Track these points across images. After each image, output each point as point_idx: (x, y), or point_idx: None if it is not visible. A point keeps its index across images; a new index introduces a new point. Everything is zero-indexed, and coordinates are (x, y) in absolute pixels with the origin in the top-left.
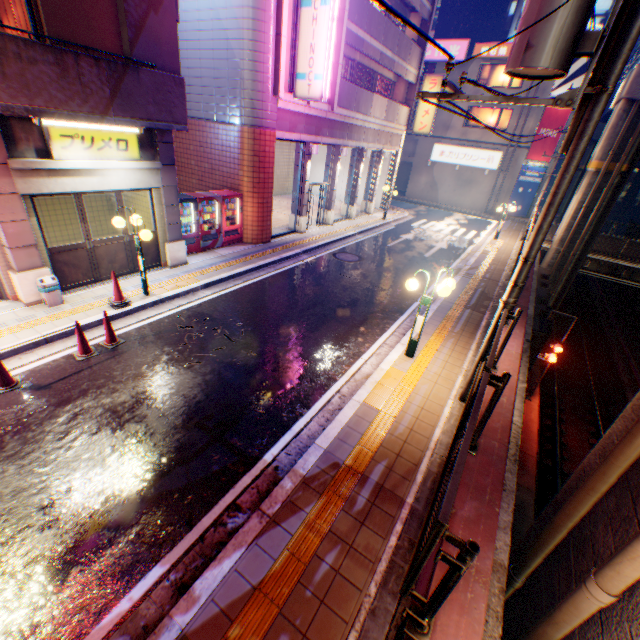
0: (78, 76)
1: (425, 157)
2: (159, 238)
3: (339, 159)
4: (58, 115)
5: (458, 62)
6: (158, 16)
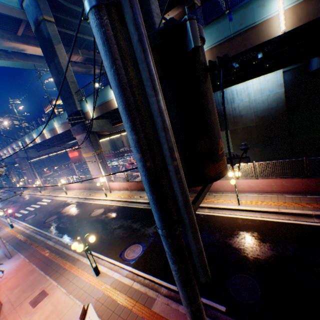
0: None
1: None
2: None
3: None
4: None
5: None
6: None
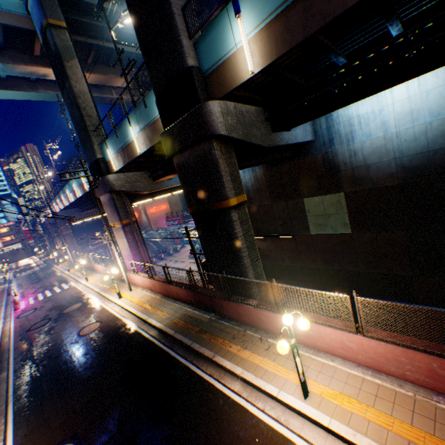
0: None
1: None
2: None
3: None
4: None
5: None
6: None
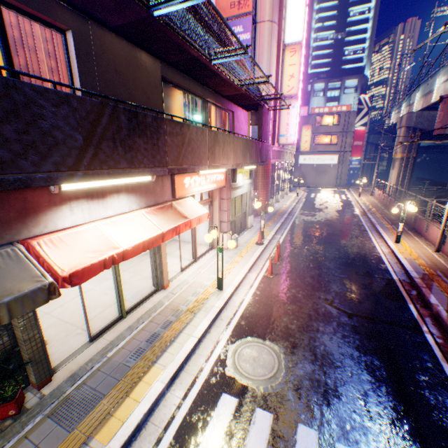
0: (256, 150)
1: (295, 162)
2: (246, 214)
3: (281, 168)
4: (253, 165)
5: (304, 116)
6: (265, 124)
